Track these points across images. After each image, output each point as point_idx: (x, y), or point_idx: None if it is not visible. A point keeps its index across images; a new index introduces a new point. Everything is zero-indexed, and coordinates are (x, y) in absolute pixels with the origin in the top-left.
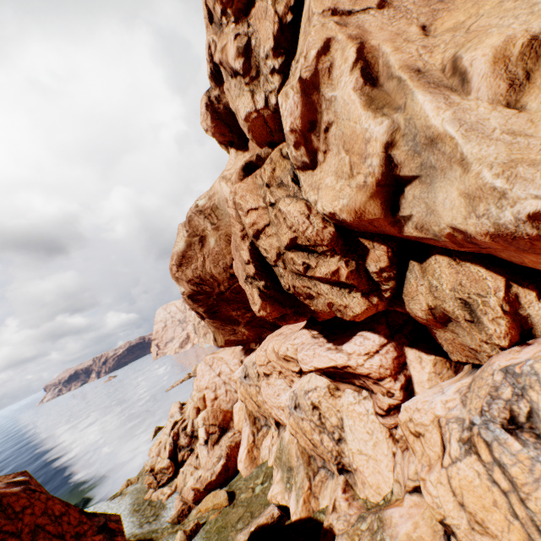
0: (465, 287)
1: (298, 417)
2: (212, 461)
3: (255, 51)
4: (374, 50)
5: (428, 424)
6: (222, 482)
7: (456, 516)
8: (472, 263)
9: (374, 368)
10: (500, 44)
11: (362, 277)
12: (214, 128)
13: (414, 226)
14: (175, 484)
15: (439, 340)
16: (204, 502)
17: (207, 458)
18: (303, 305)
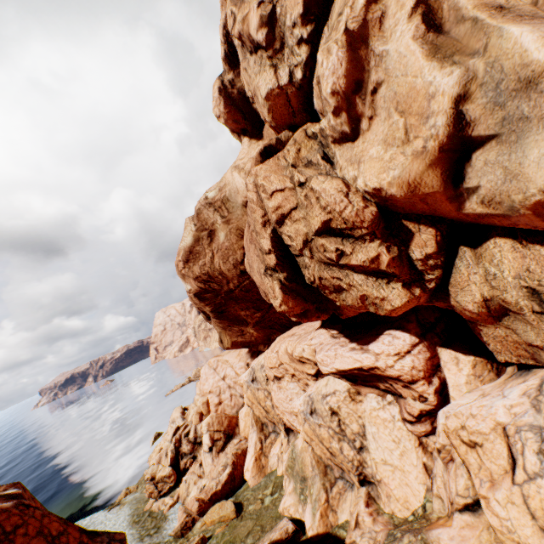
0: (534, 274)
1: (315, 423)
2: (217, 469)
3: (280, 21)
4: None
5: (487, 433)
6: (228, 492)
7: (537, 543)
8: (543, 245)
9: (406, 370)
10: None
11: (404, 265)
12: (227, 114)
13: (480, 200)
14: (177, 494)
15: (484, 338)
16: (210, 514)
17: (212, 466)
18: (326, 301)
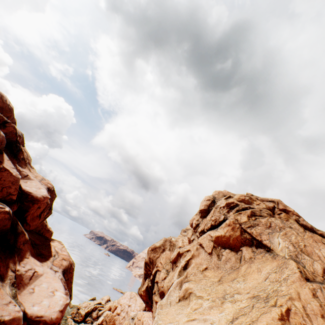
0: None
1: None
2: None
3: (199, 227)
4: (191, 262)
5: None
6: None
7: None
8: None
9: None
10: (189, 287)
11: None
12: (191, 224)
13: None
14: None
15: None
16: None
17: None
18: None
